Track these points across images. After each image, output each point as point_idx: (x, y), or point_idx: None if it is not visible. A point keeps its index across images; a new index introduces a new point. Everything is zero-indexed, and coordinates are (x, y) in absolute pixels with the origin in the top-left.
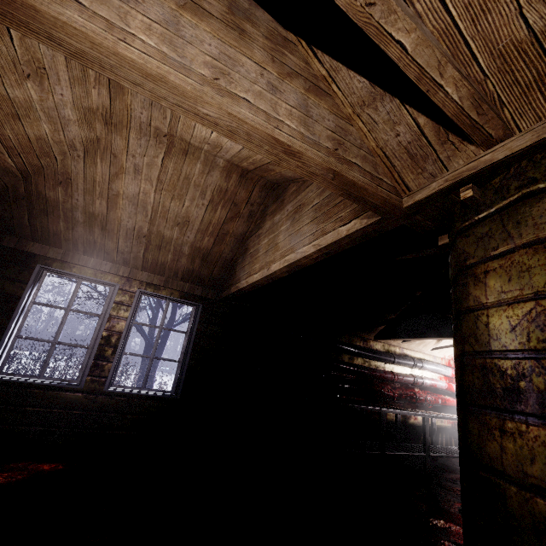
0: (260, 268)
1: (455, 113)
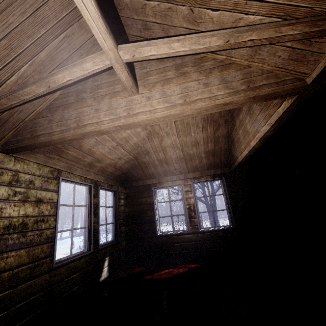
0: (245, 147)
1: (303, 36)
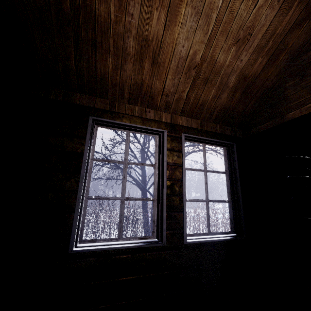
0: None
1: None
